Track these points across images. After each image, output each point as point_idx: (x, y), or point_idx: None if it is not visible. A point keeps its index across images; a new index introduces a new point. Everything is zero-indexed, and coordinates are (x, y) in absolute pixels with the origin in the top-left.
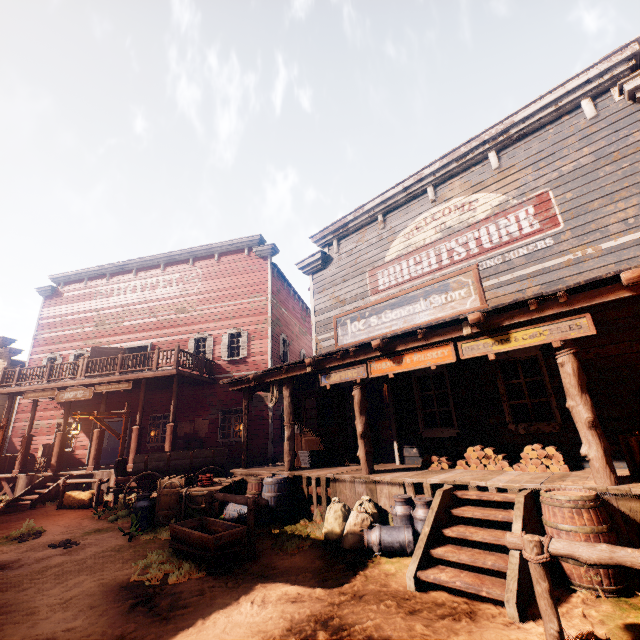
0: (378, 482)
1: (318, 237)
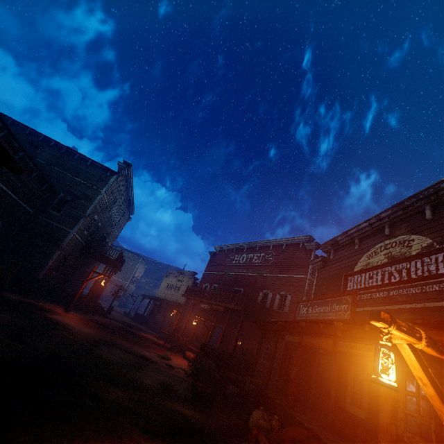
0: (288, 413)
1: (322, 246)
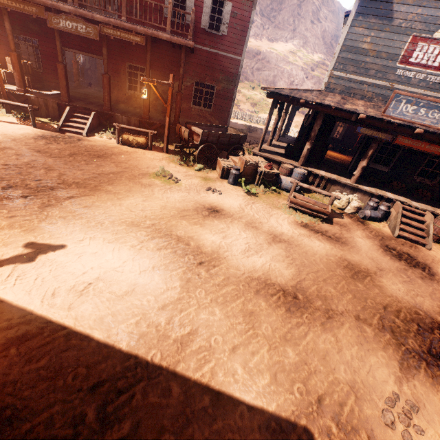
0: (360, 189)
1: None
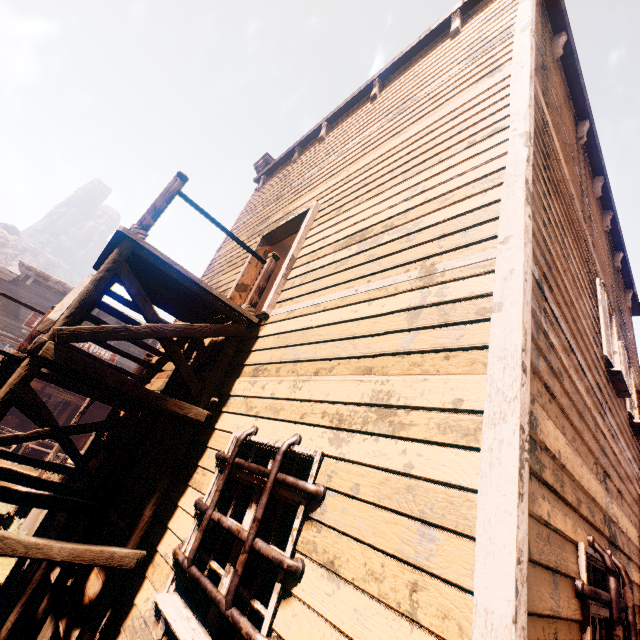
0: None
1: (26, 266)
